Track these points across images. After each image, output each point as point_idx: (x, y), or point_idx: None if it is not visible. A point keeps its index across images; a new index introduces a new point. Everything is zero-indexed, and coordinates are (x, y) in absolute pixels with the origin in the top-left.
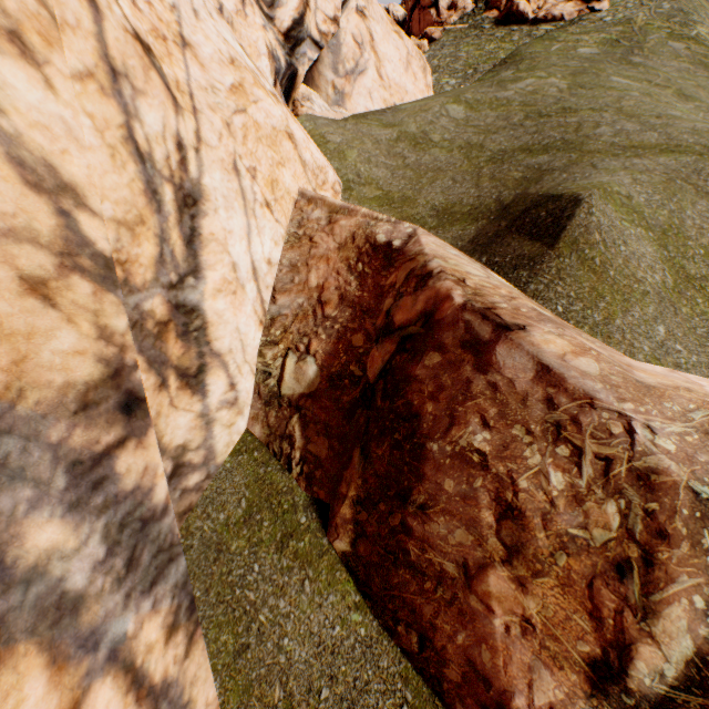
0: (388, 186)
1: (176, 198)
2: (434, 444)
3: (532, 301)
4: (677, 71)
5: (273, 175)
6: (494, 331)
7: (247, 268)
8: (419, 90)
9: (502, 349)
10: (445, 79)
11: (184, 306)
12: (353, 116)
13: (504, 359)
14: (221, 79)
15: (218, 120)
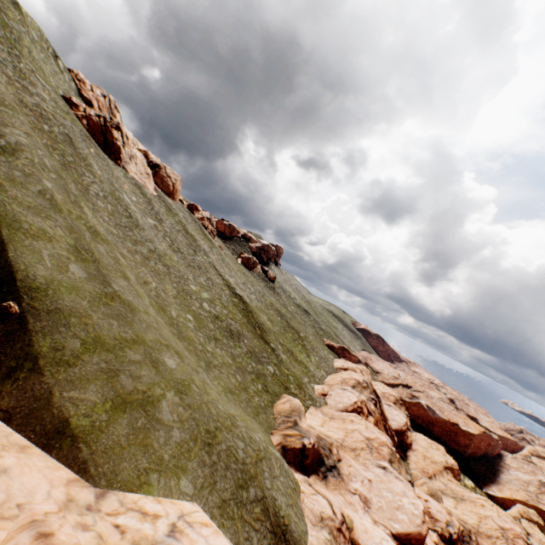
0: None
1: None
2: None
3: None
4: (131, 295)
5: None
6: None
7: None
8: None
9: None
10: None
11: None
12: None
13: None
14: None
15: None
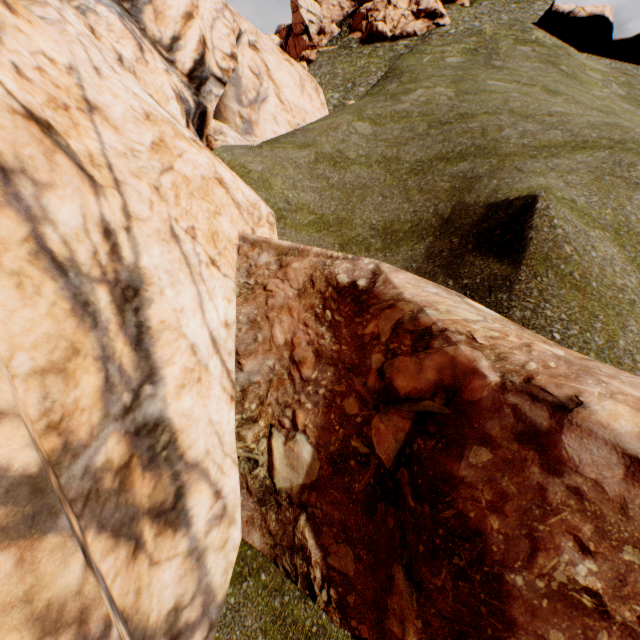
0: (319, 209)
1: (113, 298)
2: (517, 576)
3: (531, 334)
4: (532, 70)
5: (211, 228)
6: (552, 416)
7: (206, 343)
8: (316, 108)
9: (570, 439)
10: (330, 93)
11: (145, 425)
12: (267, 143)
13: (578, 453)
14: (139, 138)
15: (145, 186)
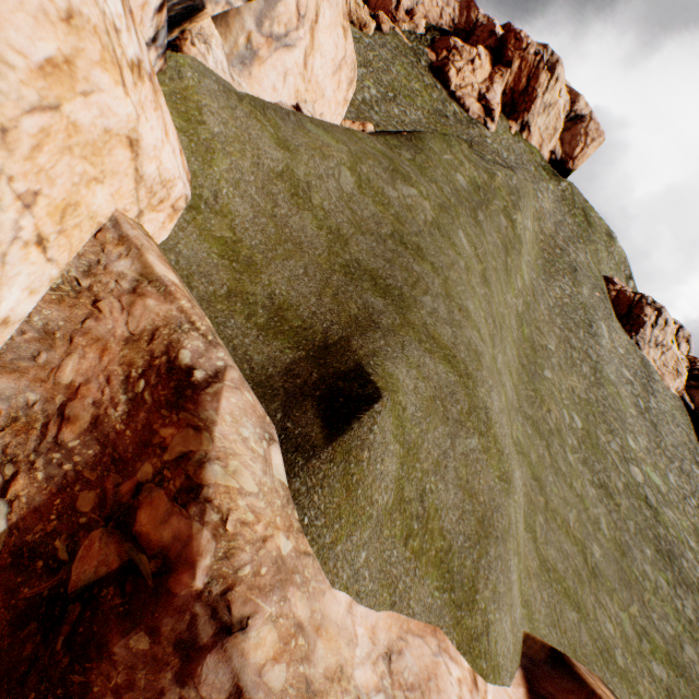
0: (243, 231)
1: None
2: None
3: (288, 514)
4: (493, 244)
5: (73, 197)
6: (215, 635)
7: None
8: (336, 100)
9: (213, 659)
10: (370, 82)
11: None
12: (252, 100)
13: (209, 672)
14: (26, 44)
15: None
